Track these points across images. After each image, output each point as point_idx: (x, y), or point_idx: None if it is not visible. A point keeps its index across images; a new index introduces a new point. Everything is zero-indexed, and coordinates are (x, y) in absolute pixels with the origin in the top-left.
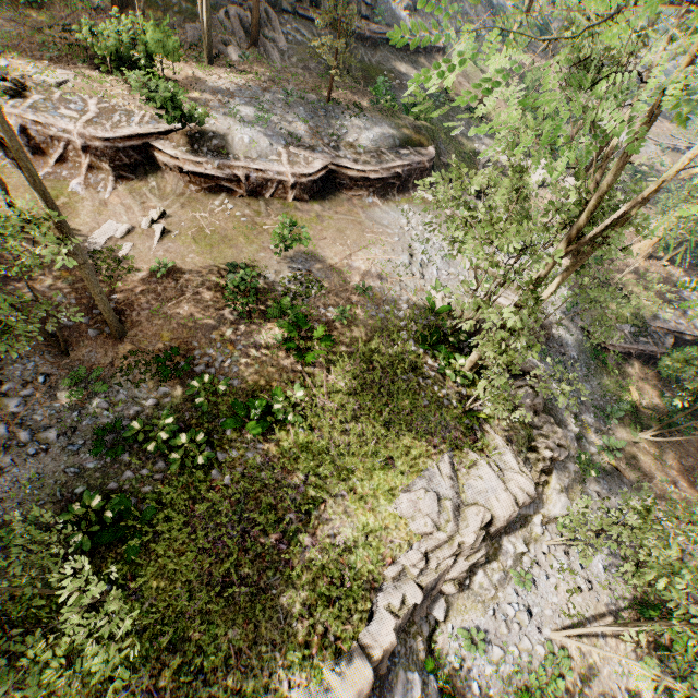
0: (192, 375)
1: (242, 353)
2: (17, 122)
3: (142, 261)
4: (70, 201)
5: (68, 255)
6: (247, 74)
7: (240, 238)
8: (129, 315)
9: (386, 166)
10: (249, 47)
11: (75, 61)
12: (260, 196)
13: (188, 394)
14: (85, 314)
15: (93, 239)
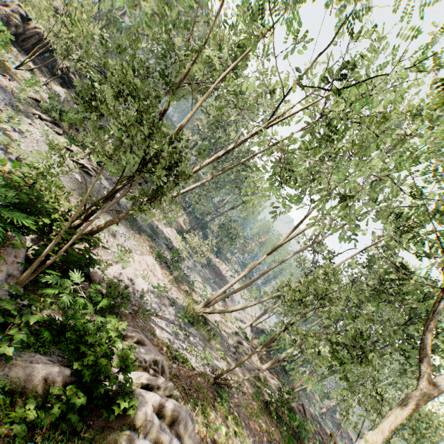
0: None
1: None
2: None
3: None
4: None
5: None
6: None
7: None
8: None
9: None
10: None
11: None
12: None
13: None
14: None
15: None
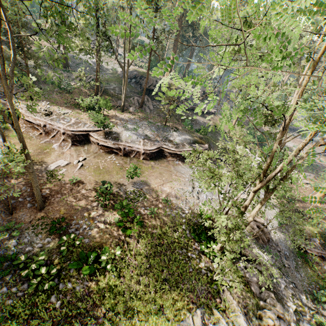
0: (66, 233)
1: (96, 225)
2: (43, 123)
3: (67, 176)
4: (50, 151)
5: (26, 168)
6: (135, 115)
7: (114, 171)
8: (50, 199)
9: (185, 149)
10: (139, 108)
11: (74, 108)
12: (128, 156)
13: (58, 243)
14: (30, 196)
15: (51, 165)
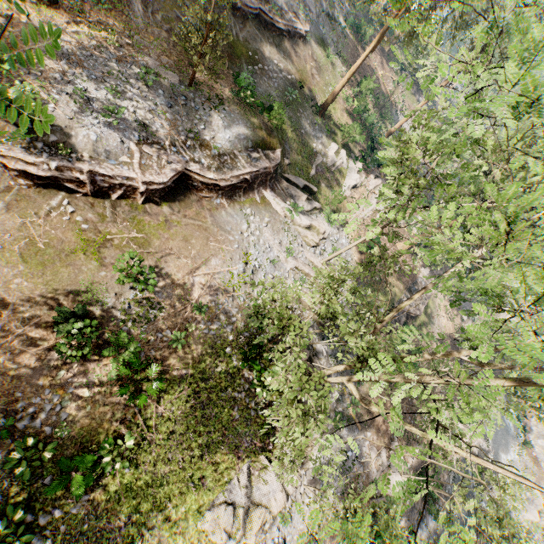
0: (14, 433)
1: (73, 396)
2: None
3: None
4: None
5: None
6: (100, 30)
7: (79, 252)
8: None
9: (237, 174)
10: None
11: None
12: (106, 195)
13: (6, 469)
14: None
15: None
